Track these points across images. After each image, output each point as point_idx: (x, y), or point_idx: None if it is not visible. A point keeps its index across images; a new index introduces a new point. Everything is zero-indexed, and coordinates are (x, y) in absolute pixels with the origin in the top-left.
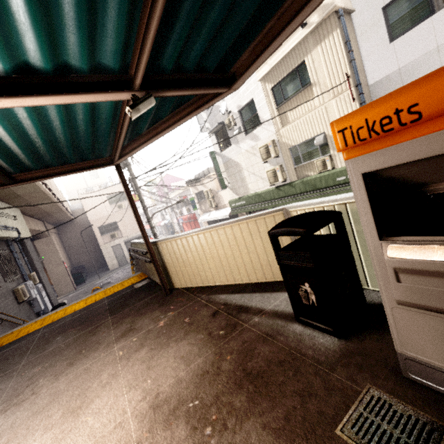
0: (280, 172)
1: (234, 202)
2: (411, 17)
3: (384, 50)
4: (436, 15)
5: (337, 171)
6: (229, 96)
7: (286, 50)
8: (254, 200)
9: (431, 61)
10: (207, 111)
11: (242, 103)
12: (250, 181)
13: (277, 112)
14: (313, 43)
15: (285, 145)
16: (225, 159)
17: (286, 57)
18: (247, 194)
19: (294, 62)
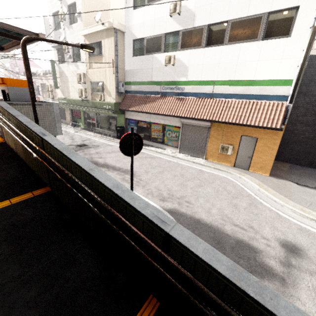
0: (84, 92)
1: (61, 100)
2: (139, 51)
3: (131, 58)
4: (144, 56)
5: (104, 102)
6: (68, 32)
7: (95, 30)
8: (71, 102)
9: (140, 73)
10: (54, 31)
11: (74, 41)
12: (71, 90)
13: (88, 59)
14: (106, 36)
15: (89, 79)
16: (61, 70)
17: (96, 33)
18: (69, 98)
19: (98, 39)
